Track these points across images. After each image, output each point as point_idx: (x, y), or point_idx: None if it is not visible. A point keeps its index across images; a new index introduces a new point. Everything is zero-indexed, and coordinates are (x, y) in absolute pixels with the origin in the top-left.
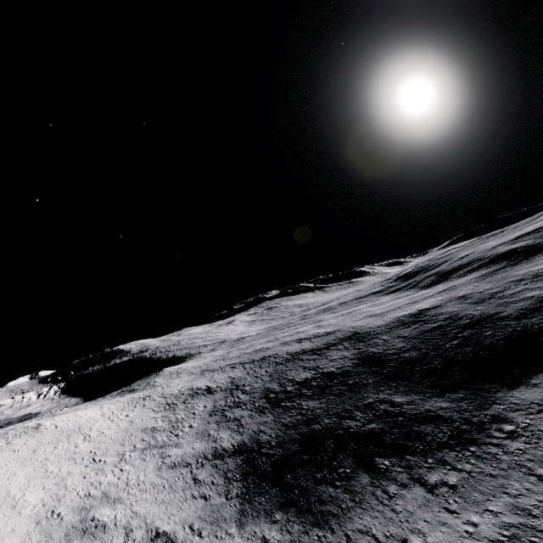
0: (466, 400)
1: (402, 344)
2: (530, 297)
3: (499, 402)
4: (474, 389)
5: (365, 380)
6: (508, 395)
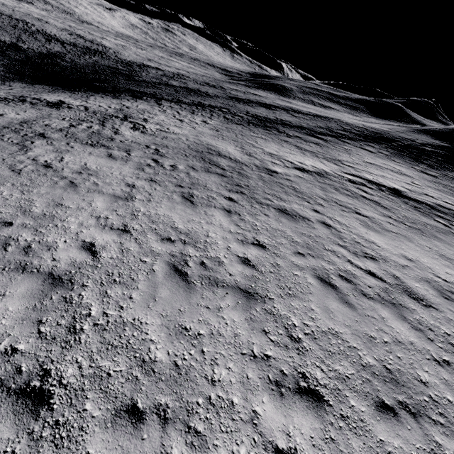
0: (5, 77)
1: (81, 62)
2: (167, 82)
3: (6, 82)
4: (21, 78)
5: (14, 56)
6: (16, 83)
